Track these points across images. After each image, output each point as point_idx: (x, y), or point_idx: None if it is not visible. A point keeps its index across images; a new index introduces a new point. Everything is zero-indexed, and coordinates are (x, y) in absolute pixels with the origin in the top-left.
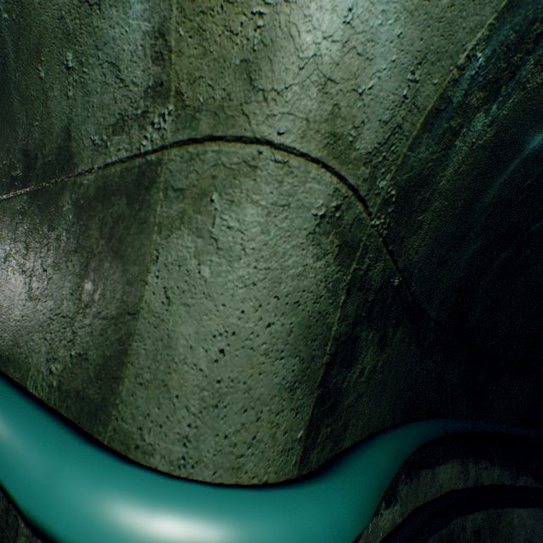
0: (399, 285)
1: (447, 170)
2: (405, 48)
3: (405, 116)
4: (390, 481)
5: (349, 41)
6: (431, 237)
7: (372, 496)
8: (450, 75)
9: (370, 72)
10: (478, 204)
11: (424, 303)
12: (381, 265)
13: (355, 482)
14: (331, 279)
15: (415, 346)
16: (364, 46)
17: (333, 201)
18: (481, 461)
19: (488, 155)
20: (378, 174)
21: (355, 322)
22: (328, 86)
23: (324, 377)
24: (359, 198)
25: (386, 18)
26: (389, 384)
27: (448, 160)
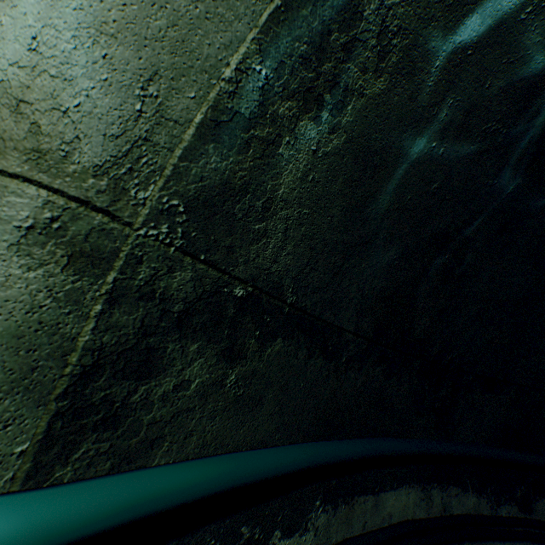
0: (250, 295)
1: (283, 178)
2: (121, 67)
3: (152, 129)
4: (174, 501)
5: (39, 66)
6: (300, 245)
7: (95, 515)
8: (217, 88)
9: (73, 91)
10: (371, 210)
11: (326, 314)
12: (189, 275)
13: (62, 499)
14: (62, 289)
15: (322, 359)
16: (59, 68)
17: (47, 213)
18: (449, 487)
19: (353, 161)
20: (130, 185)
21: (143, 333)
22: (23, 107)
23: (73, 388)
24: (96, 209)
25: (81, 42)
26: (269, 400)
27: (278, 169)
